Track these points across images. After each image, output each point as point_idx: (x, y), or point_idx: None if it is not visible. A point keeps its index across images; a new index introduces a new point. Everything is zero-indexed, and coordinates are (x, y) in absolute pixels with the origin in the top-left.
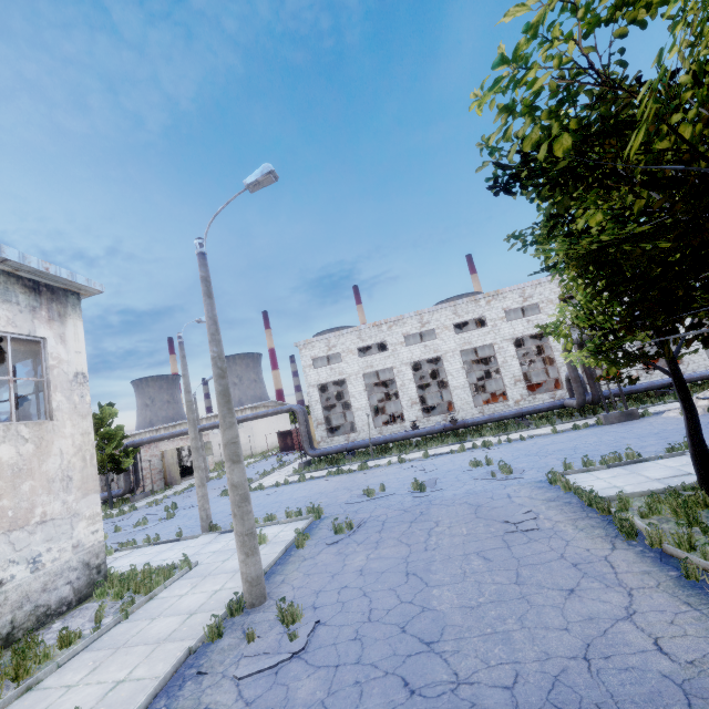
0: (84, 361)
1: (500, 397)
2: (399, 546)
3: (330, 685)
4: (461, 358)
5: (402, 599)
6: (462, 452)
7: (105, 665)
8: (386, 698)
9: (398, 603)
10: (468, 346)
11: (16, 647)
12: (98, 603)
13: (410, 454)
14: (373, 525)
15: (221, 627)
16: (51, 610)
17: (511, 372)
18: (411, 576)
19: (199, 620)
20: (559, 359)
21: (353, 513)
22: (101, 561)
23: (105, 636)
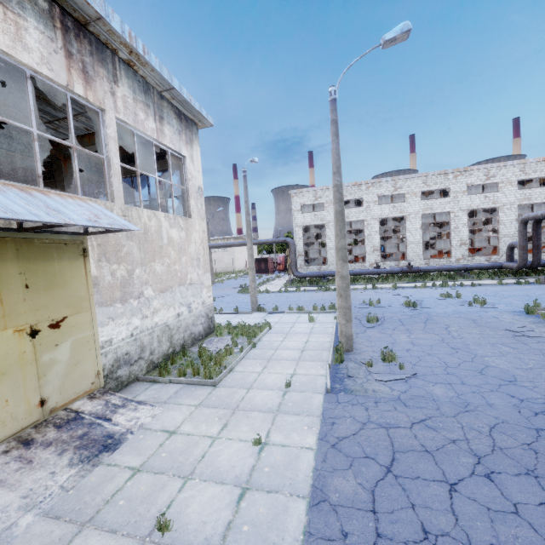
0: (201, 179)
1: (441, 254)
2: (429, 334)
3: (454, 391)
4: (421, 220)
5: (464, 360)
6: (423, 288)
7: (270, 366)
8: (504, 400)
9: (462, 361)
10: (429, 211)
11: (189, 352)
12: (227, 337)
13: (376, 285)
14: (393, 321)
15: (342, 357)
16: (196, 337)
17: (459, 236)
18: (458, 350)
19: (313, 354)
20: (503, 231)
21: (367, 313)
22: (212, 315)
23: (250, 354)
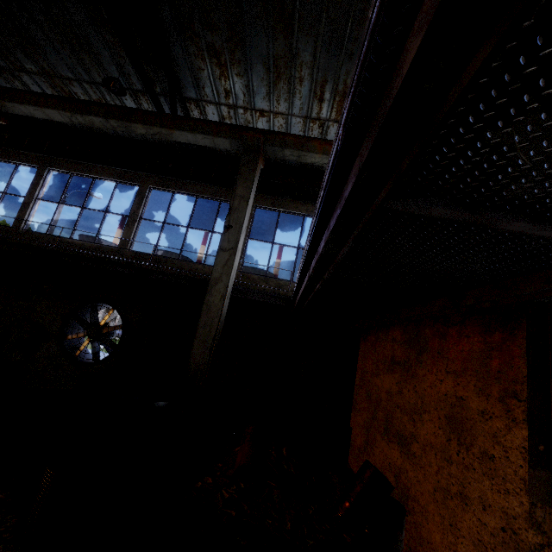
0: None
1: None
2: None
3: None
4: None
5: None
6: None
7: None
8: None
9: None
10: None
11: None
12: None
13: None
14: None
15: None
16: None
17: None
18: None
19: None
20: None
21: None
22: None
23: None
